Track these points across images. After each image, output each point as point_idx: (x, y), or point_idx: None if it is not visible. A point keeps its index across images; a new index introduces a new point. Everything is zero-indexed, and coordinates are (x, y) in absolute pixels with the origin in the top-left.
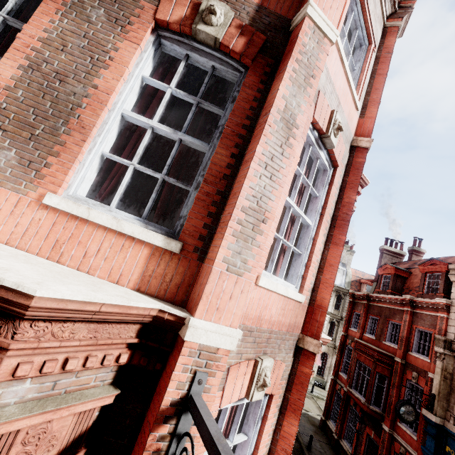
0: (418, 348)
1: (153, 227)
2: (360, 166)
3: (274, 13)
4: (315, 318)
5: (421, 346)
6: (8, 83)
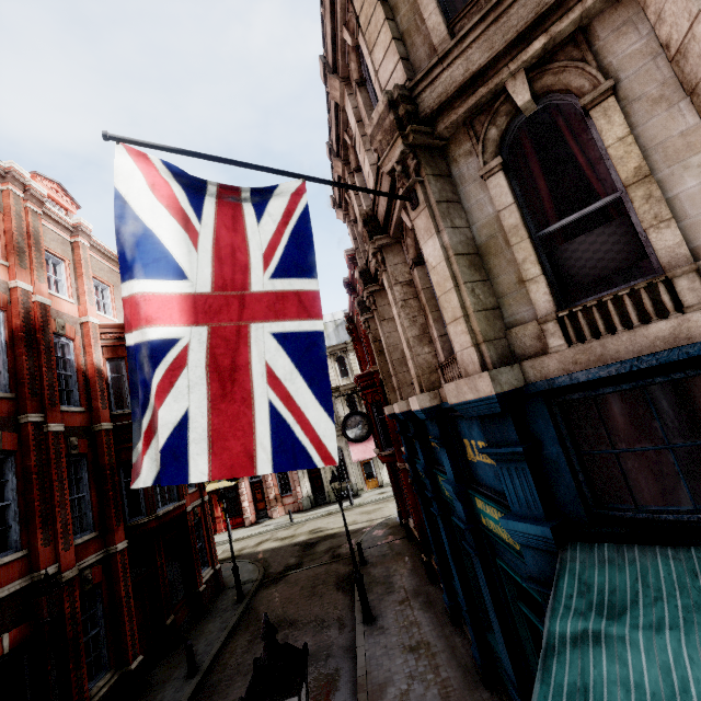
0: None
1: None
2: None
3: None
4: None
5: None
6: None
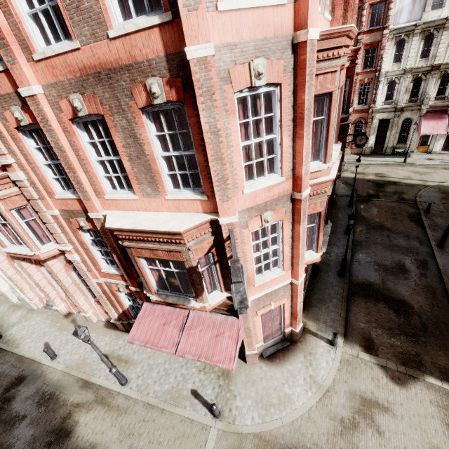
0: None
1: (196, 193)
2: (303, 65)
3: (175, 54)
4: (297, 183)
5: None
6: (130, 168)
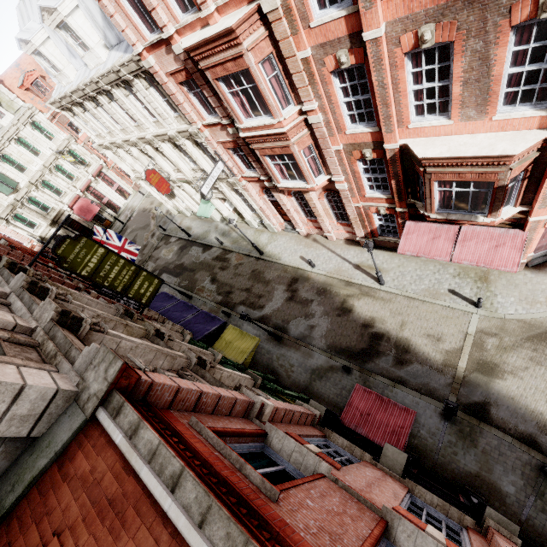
0: None
1: (539, 109)
2: None
3: None
4: None
5: None
6: (459, 93)
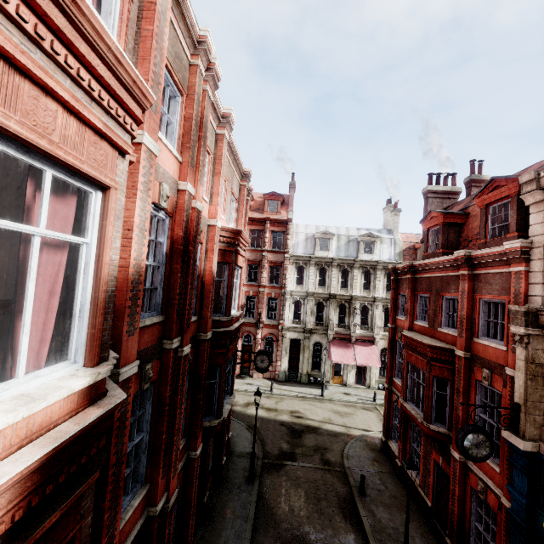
0: (487, 329)
1: None
2: None
3: None
4: None
5: (492, 326)
6: None
